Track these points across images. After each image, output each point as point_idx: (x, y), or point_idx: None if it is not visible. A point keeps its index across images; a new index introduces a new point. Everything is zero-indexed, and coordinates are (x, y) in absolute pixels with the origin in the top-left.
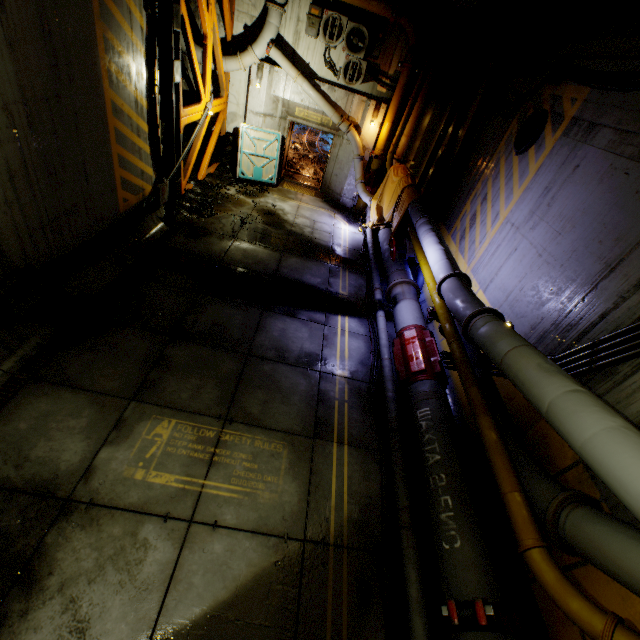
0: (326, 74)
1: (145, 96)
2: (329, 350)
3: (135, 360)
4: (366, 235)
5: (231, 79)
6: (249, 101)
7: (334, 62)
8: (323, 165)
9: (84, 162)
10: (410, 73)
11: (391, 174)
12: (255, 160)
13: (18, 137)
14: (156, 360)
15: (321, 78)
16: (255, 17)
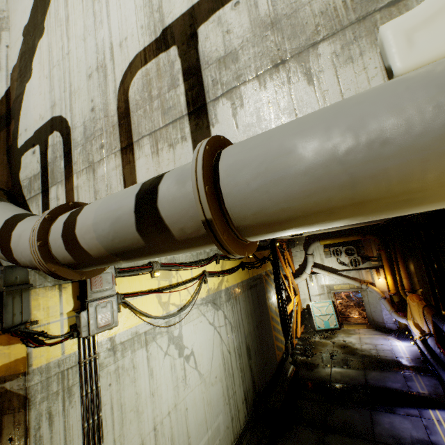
0: (341, 267)
1: (277, 308)
2: (434, 436)
3: (311, 444)
4: (418, 345)
5: (298, 285)
6: (309, 291)
7: (343, 262)
8: (362, 307)
9: (267, 341)
10: (385, 252)
11: (409, 301)
12: (322, 317)
13: (256, 337)
14: (322, 444)
15: (340, 270)
16: (302, 260)
